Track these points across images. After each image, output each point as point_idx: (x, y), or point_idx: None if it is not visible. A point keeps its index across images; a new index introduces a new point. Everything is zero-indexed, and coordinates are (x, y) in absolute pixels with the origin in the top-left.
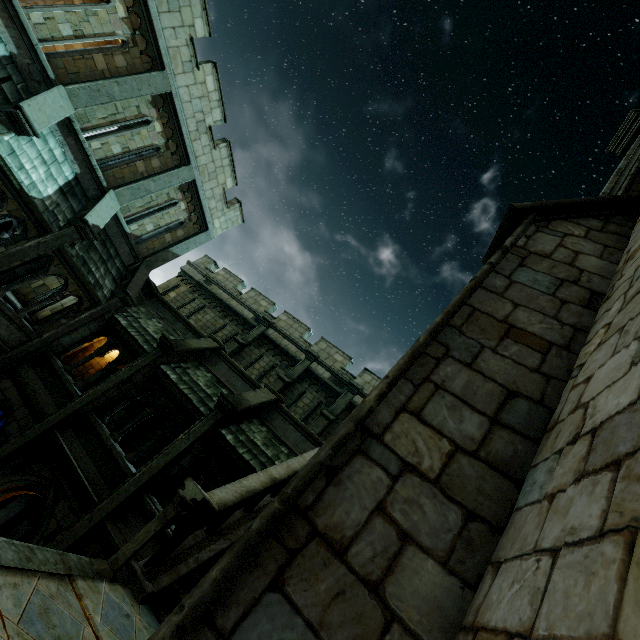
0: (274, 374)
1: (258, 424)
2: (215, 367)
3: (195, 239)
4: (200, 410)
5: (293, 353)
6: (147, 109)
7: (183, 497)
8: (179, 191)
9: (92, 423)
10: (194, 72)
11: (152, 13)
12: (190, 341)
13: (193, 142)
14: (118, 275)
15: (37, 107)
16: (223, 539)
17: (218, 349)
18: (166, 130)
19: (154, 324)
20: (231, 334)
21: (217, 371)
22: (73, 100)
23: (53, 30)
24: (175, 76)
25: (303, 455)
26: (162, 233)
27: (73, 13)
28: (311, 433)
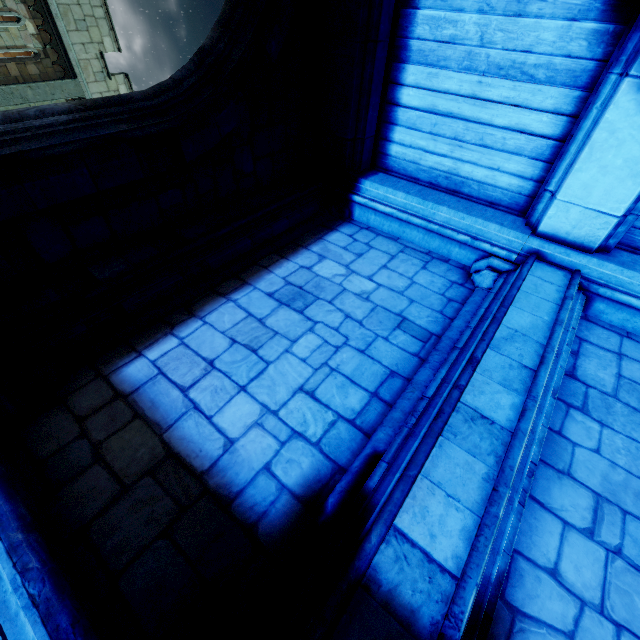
0: None
1: None
2: None
3: None
4: None
5: None
6: None
7: None
8: None
9: None
10: (107, 81)
11: (61, 31)
12: None
13: None
14: None
15: None
16: None
17: None
18: None
19: None
20: None
21: None
22: None
23: None
24: (88, 84)
25: None
26: None
27: None
28: None
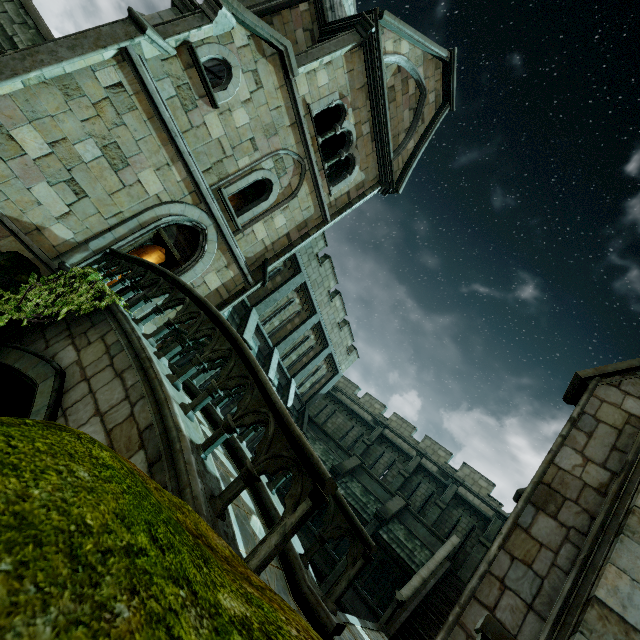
0: (395, 468)
1: (398, 523)
2: (361, 477)
3: (332, 381)
4: (364, 517)
5: (406, 450)
6: (307, 332)
7: (398, 599)
8: (322, 360)
9: (307, 524)
10: (330, 304)
11: (311, 295)
12: (345, 463)
13: (330, 334)
14: (295, 419)
15: (271, 369)
16: (406, 611)
17: (361, 464)
18: (316, 336)
19: (318, 447)
20: (358, 434)
21: (363, 480)
22: (279, 350)
23: (272, 326)
24: (321, 312)
25: (434, 557)
26: (314, 385)
27: (279, 315)
28: (433, 530)
